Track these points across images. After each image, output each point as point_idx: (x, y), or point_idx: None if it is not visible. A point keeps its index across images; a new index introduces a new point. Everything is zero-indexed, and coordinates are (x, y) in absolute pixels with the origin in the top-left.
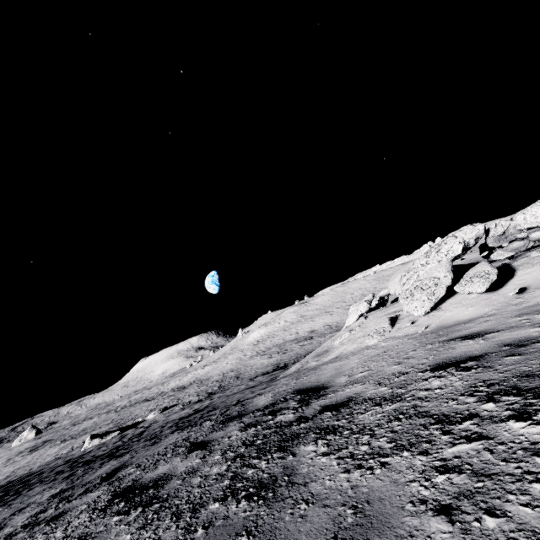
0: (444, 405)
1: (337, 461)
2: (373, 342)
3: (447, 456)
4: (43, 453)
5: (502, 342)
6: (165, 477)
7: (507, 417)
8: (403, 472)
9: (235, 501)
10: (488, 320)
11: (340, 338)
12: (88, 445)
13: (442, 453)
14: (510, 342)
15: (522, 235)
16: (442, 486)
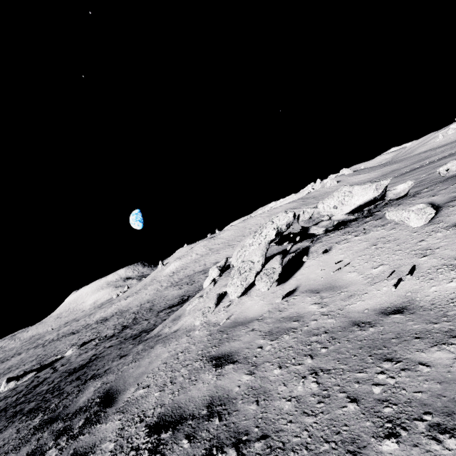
0: None
1: None
2: (197, 324)
3: None
4: None
5: (214, 395)
6: None
7: None
8: None
9: None
10: (254, 329)
11: (191, 305)
12: (3, 389)
13: None
14: (217, 398)
15: (326, 218)
16: None
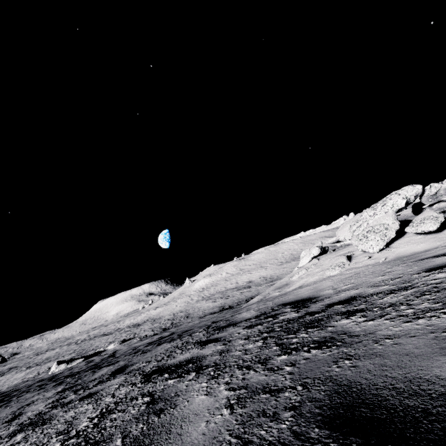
0: None
1: (388, 320)
2: (335, 273)
3: None
4: (10, 377)
5: None
6: (195, 358)
7: None
8: None
9: (303, 352)
10: None
11: (298, 274)
12: (55, 370)
13: None
14: None
15: None
16: None
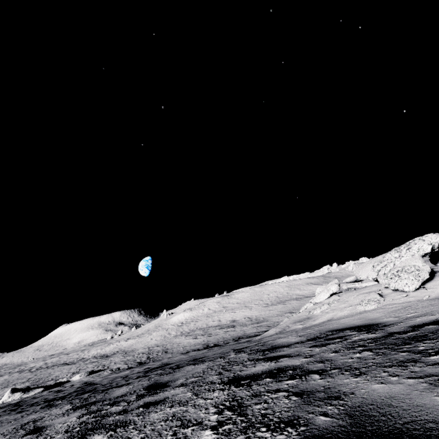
0: None
1: None
2: (372, 307)
3: None
4: None
5: None
6: (285, 367)
7: None
8: None
9: None
10: None
11: (320, 309)
12: (7, 399)
13: None
14: None
15: None
16: None
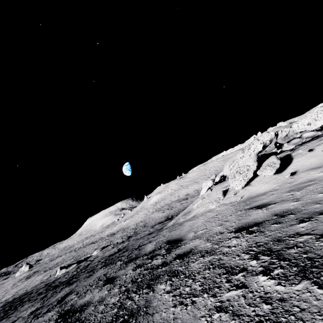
0: (233, 260)
1: (172, 298)
2: (213, 207)
3: (224, 299)
4: (33, 279)
5: (274, 213)
6: (87, 304)
7: (259, 272)
8: (200, 309)
9: None
10: (273, 193)
11: (197, 203)
12: (59, 273)
13: (222, 296)
14: (278, 212)
15: (298, 136)
16: (215, 321)
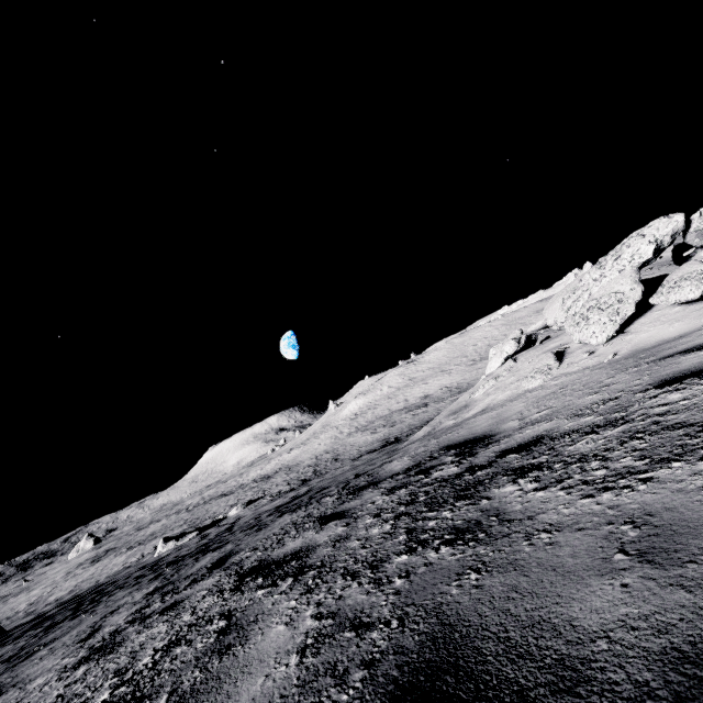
0: None
1: (565, 491)
2: (536, 384)
3: None
4: (108, 563)
5: None
6: (305, 549)
7: None
8: (687, 480)
9: (431, 549)
10: None
11: (482, 389)
12: (162, 550)
13: None
14: None
15: None
16: None
